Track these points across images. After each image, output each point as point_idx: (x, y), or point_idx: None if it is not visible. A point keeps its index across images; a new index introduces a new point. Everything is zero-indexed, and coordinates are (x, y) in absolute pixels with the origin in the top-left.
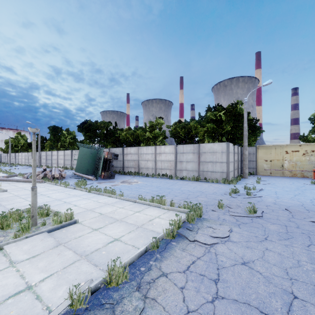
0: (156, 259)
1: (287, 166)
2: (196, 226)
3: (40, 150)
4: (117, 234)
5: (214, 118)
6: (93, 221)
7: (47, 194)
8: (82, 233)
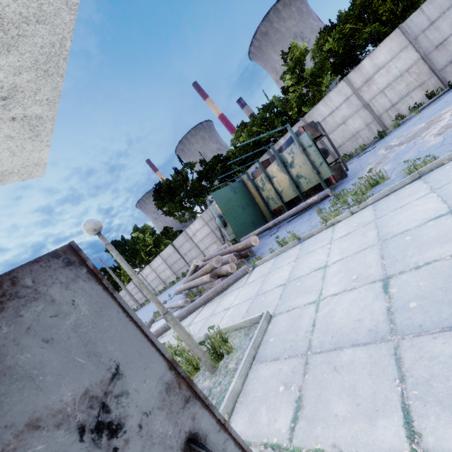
0: None
1: None
2: None
3: (123, 285)
4: None
5: None
6: None
7: (450, 203)
8: None
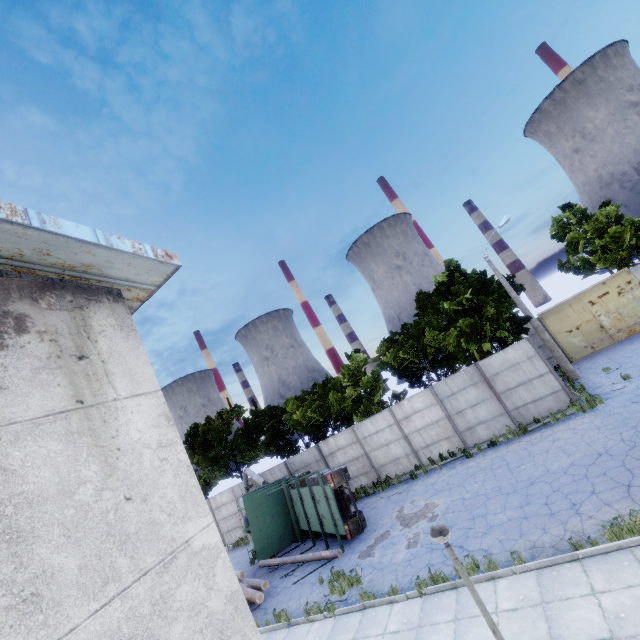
0: None
1: (610, 323)
2: None
3: None
4: None
5: (461, 308)
6: None
7: None
8: None
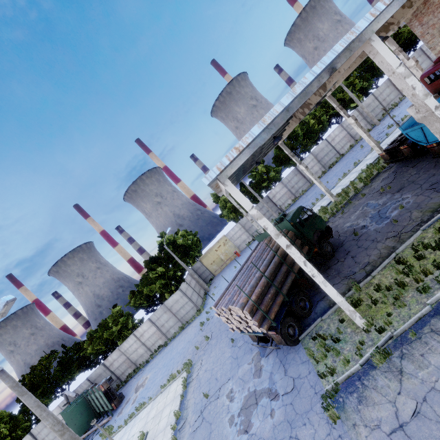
0: (185, 399)
1: (224, 258)
2: (192, 372)
3: None
4: (168, 411)
5: (157, 275)
6: (154, 423)
7: None
8: (156, 429)
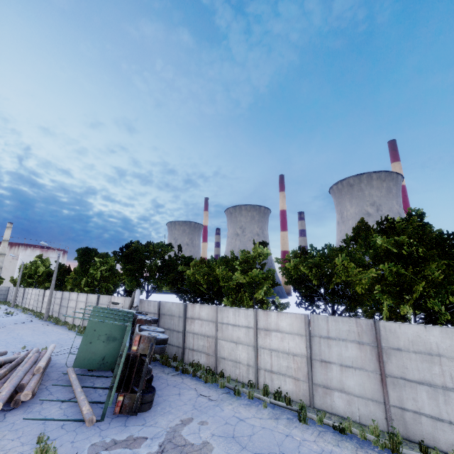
0: None
1: None
2: None
3: (52, 289)
4: None
5: (396, 251)
6: None
7: None
8: None
